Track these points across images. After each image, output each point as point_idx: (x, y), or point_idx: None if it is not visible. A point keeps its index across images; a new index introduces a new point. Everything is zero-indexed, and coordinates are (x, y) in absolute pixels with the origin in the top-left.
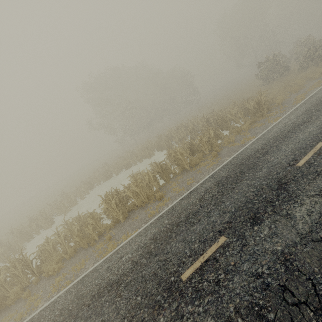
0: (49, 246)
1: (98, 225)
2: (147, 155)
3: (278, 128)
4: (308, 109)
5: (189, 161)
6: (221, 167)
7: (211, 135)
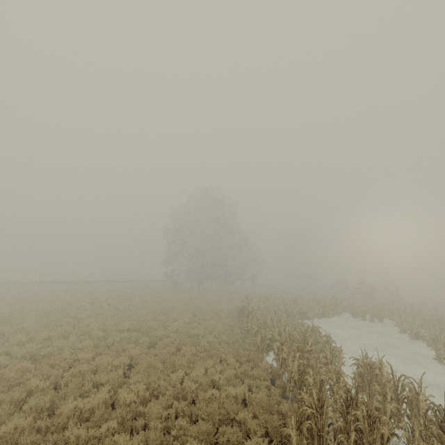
0: None
1: None
2: (327, 313)
3: None
4: None
5: None
6: None
7: (443, 317)
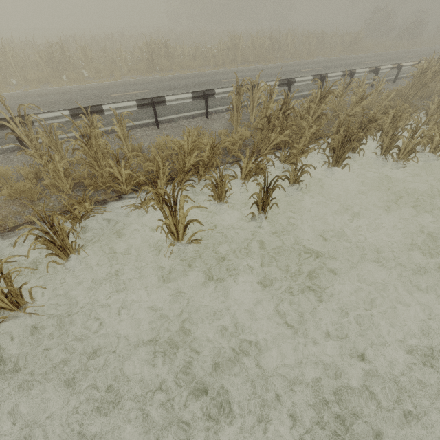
0: (177, 53)
1: (221, 56)
2: None
3: (359, 56)
4: (380, 54)
5: (294, 50)
6: (317, 59)
7: (314, 42)
